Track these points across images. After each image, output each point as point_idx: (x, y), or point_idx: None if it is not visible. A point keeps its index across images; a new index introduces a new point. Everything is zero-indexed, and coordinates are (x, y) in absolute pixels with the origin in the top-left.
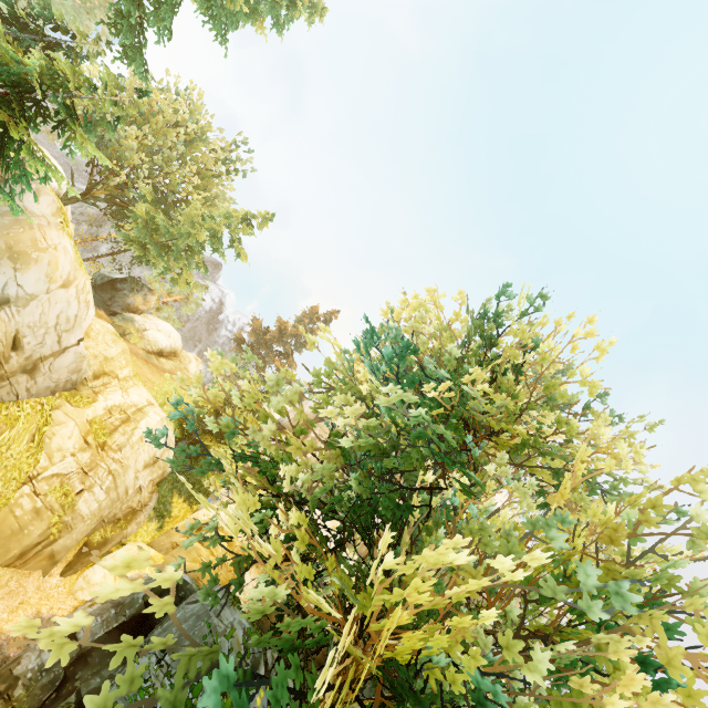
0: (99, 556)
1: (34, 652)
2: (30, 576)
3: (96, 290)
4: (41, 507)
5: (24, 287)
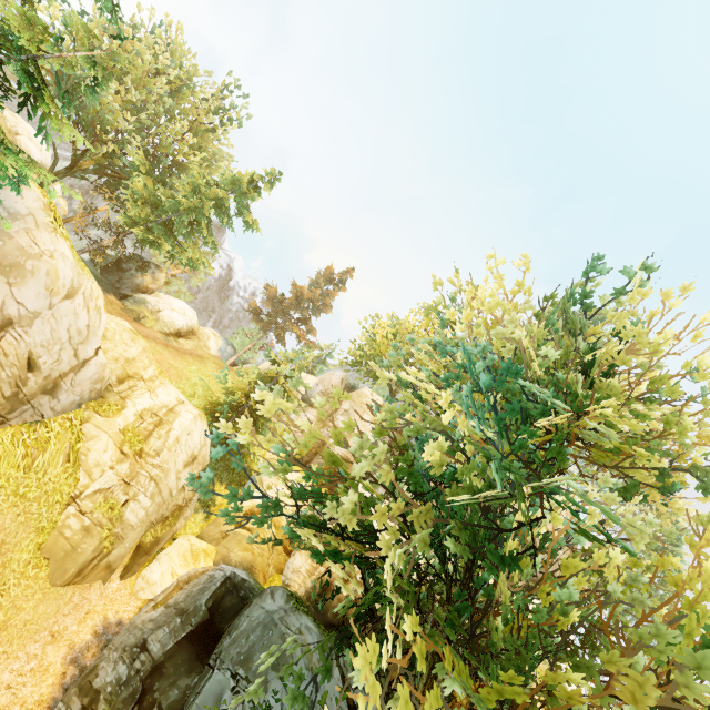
0: (153, 555)
1: (109, 663)
2: (91, 588)
3: (102, 273)
4: (89, 524)
5: (25, 304)
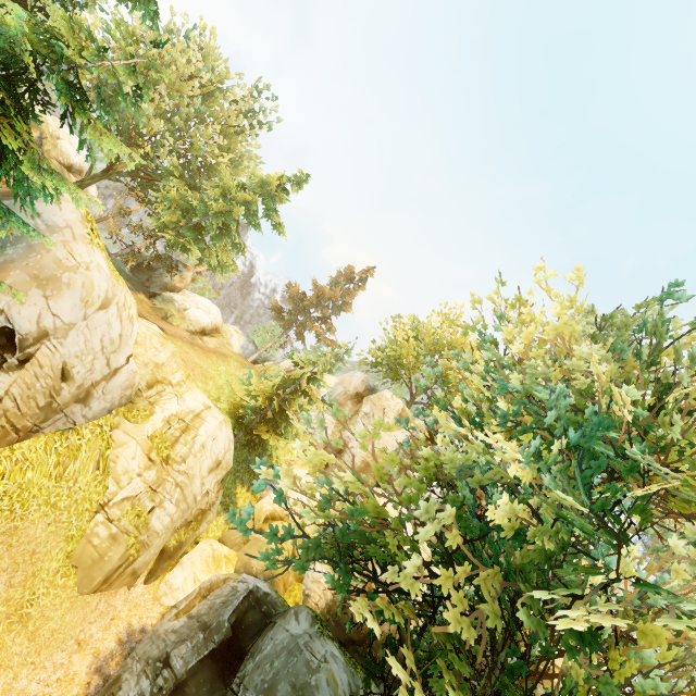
0: (176, 559)
1: (133, 676)
2: (116, 594)
3: (133, 271)
4: (116, 532)
5: (61, 315)
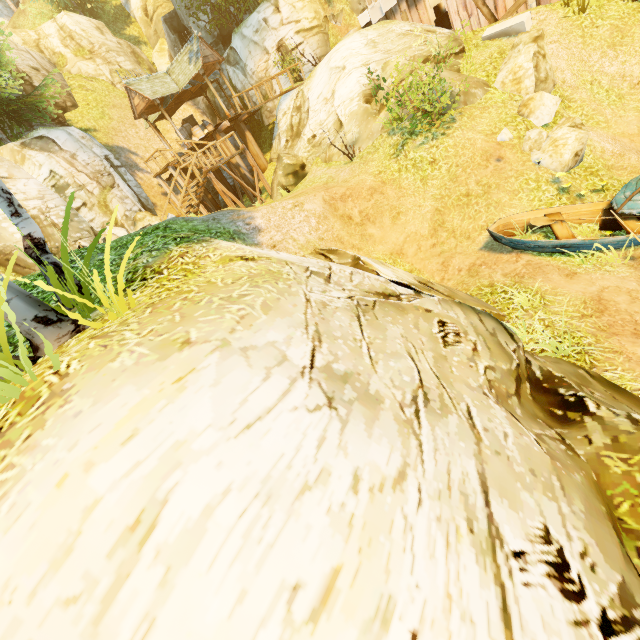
0: None
1: None
2: None
3: None
4: None
5: None
